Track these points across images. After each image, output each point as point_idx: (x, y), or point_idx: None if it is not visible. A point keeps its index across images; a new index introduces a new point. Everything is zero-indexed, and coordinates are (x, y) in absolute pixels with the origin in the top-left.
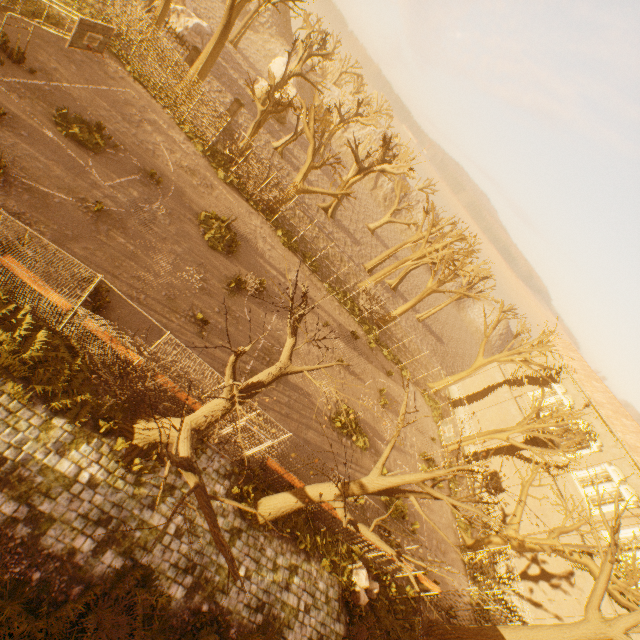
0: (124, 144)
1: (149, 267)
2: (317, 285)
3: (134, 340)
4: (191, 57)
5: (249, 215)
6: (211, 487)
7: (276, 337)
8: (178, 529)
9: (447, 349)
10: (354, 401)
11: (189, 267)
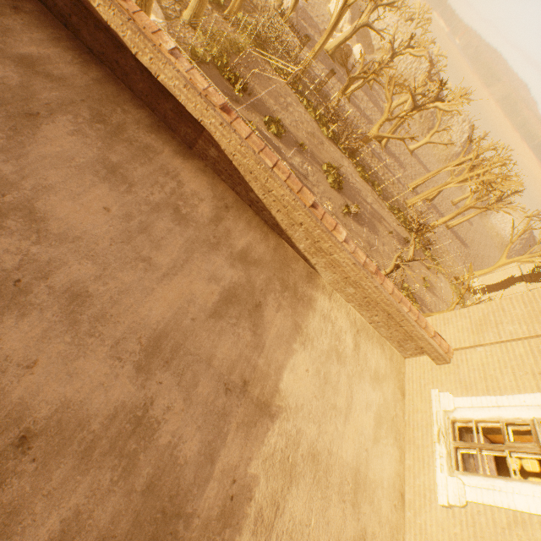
0: (286, 127)
1: None
2: (382, 205)
3: None
4: (302, 43)
5: (341, 159)
6: None
7: (367, 241)
8: None
9: (469, 251)
10: (409, 283)
11: (326, 201)
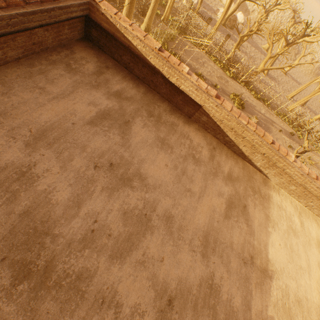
0: (204, 77)
1: None
2: (271, 113)
3: None
4: (207, 23)
5: (240, 89)
6: None
7: None
8: None
9: None
10: None
11: None
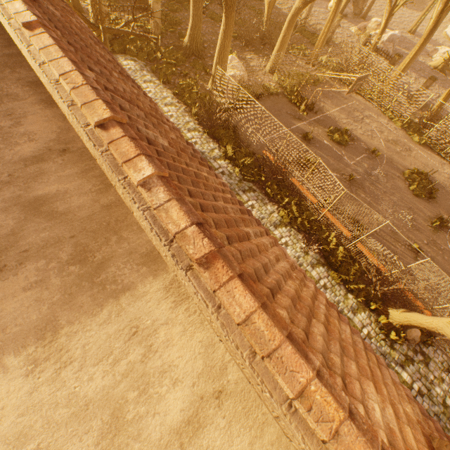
0: (355, 136)
1: (378, 211)
2: None
3: (376, 257)
4: (392, 62)
5: (440, 166)
6: (438, 372)
7: None
8: (419, 389)
9: None
10: None
11: (401, 210)
